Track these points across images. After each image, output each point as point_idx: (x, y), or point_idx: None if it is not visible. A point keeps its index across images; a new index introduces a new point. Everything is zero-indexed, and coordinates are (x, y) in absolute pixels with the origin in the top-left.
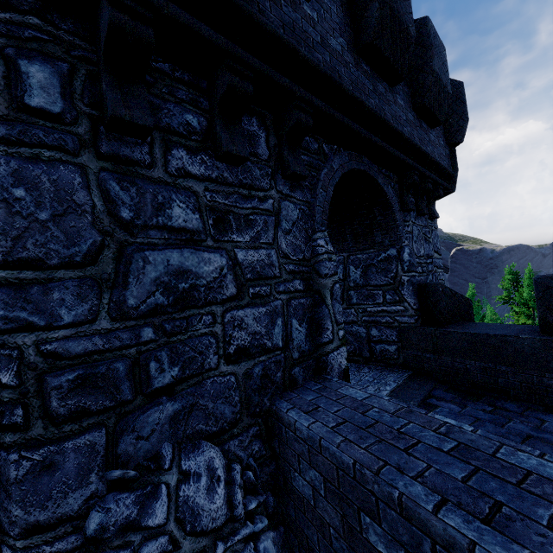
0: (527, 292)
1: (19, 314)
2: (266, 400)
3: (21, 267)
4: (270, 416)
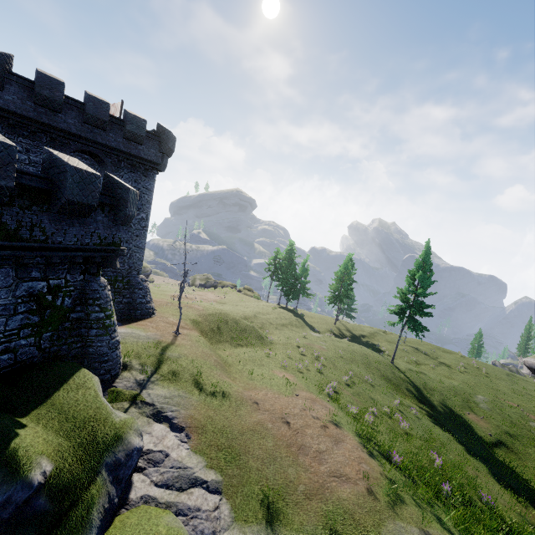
0: (340, 270)
1: None
2: None
3: None
4: None
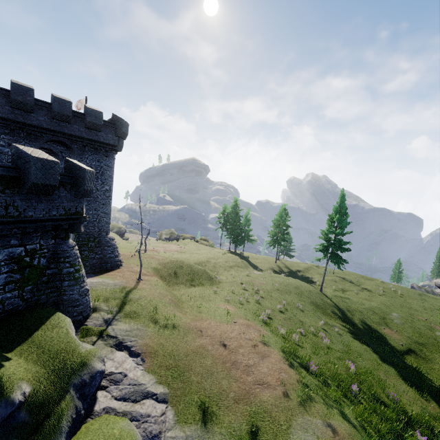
0: (276, 218)
1: None
2: None
3: None
4: None
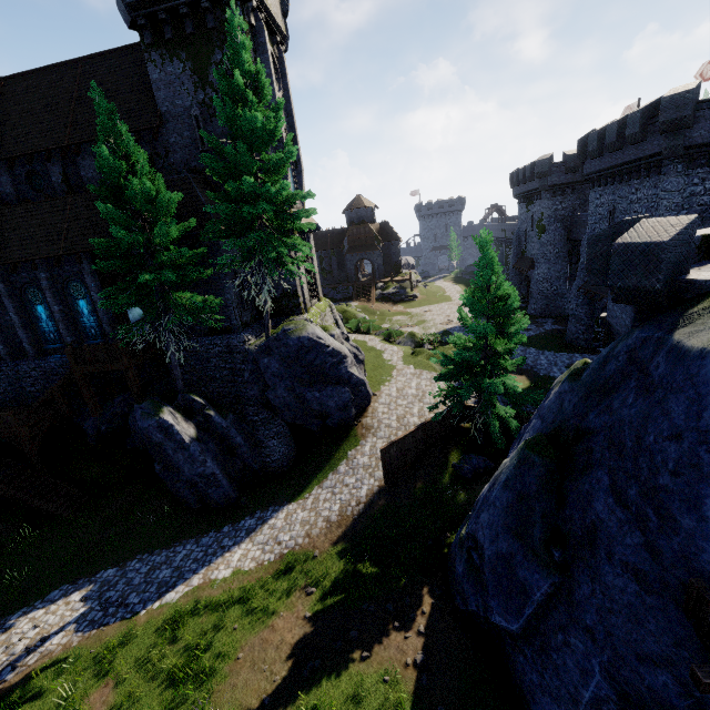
0: None
1: (670, 198)
2: (704, 215)
3: (672, 192)
4: (704, 218)
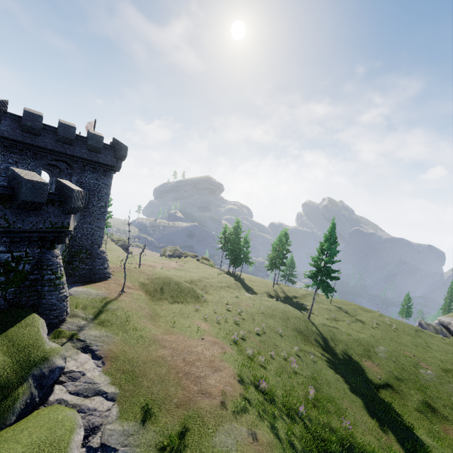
0: (275, 242)
1: None
2: None
3: None
4: None
